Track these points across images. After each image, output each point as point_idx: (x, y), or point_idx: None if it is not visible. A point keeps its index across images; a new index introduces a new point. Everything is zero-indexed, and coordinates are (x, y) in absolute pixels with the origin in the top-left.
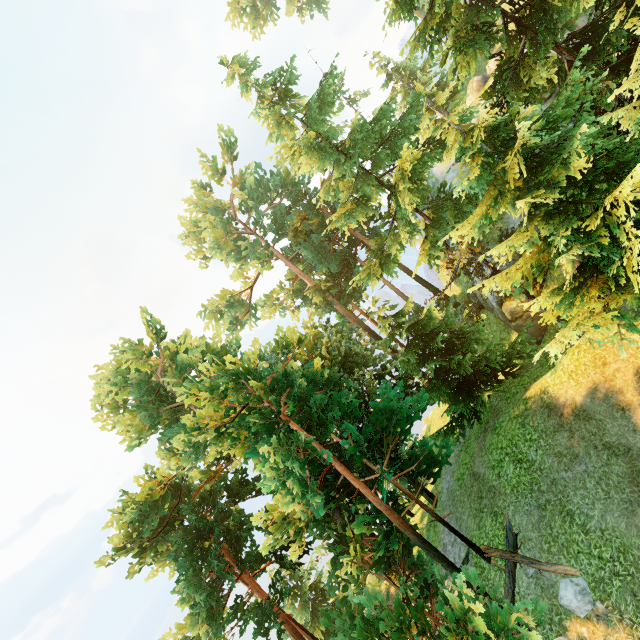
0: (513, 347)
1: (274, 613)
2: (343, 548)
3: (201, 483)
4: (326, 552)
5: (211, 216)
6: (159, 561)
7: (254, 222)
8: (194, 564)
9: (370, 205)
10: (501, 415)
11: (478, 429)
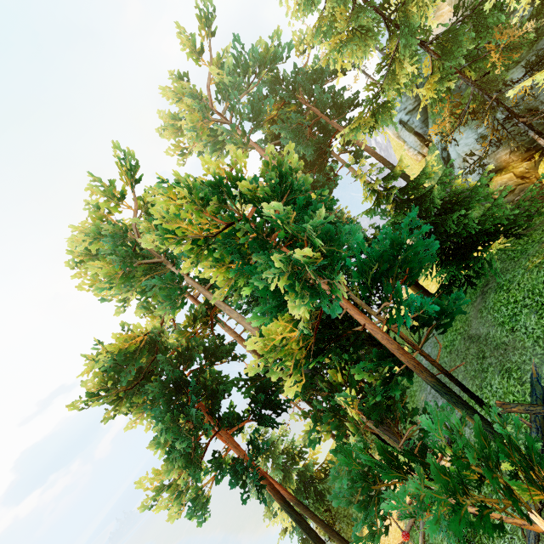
0: (518, 207)
1: (253, 467)
2: (334, 399)
3: (178, 344)
4: (300, 418)
5: (188, 99)
6: (136, 414)
7: (231, 109)
8: (171, 415)
9: (369, 35)
10: (507, 273)
11: (470, 296)
